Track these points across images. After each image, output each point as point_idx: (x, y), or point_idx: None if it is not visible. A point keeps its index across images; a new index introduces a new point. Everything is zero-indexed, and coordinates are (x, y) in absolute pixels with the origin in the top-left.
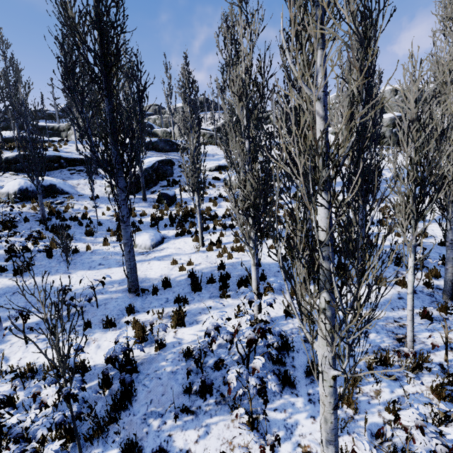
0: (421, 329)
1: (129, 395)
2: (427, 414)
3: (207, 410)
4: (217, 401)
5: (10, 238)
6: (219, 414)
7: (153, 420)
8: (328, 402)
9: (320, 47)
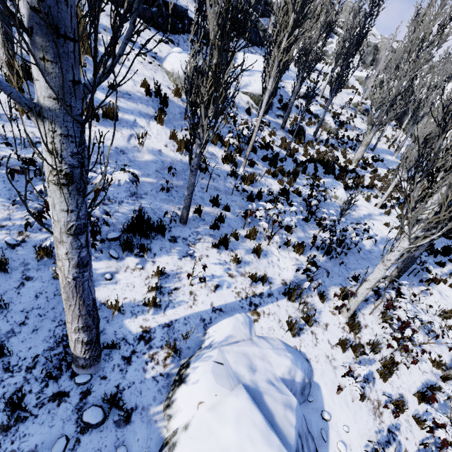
0: None
1: None
2: None
3: None
4: None
5: (253, 170)
6: None
7: None
8: None
9: None
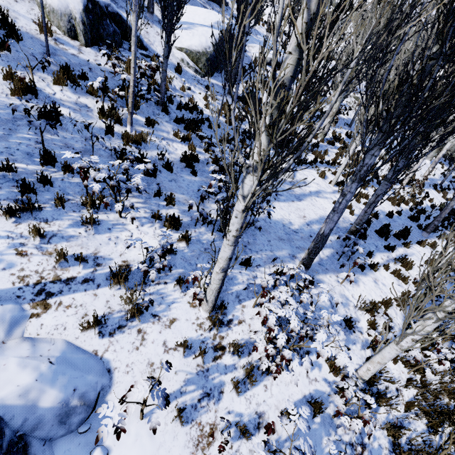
0: None
1: None
2: None
3: None
4: None
5: (151, 130)
6: None
7: None
8: None
9: None
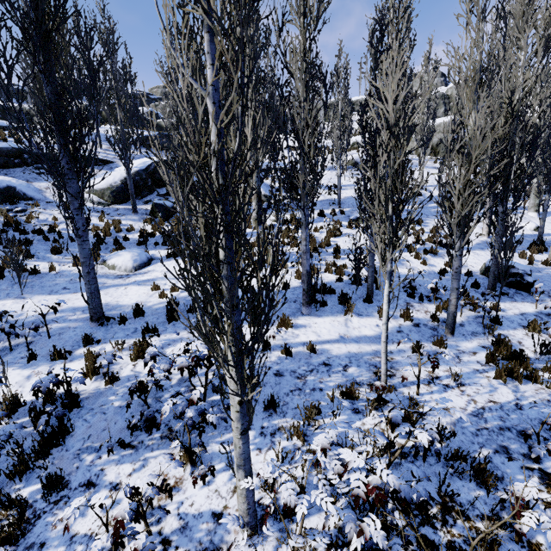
0: (407, 363)
1: (62, 430)
2: (334, 438)
3: (149, 444)
4: (163, 436)
5: None
6: (161, 448)
7: (87, 455)
8: (235, 427)
9: (205, 29)
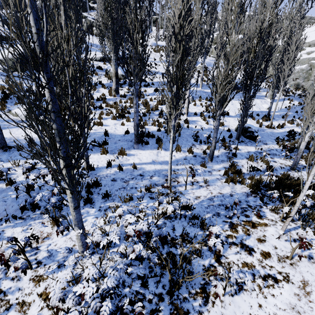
0: (185, 175)
1: None
2: (125, 210)
3: (33, 217)
4: (42, 212)
5: None
6: (40, 219)
7: None
8: (70, 206)
9: None
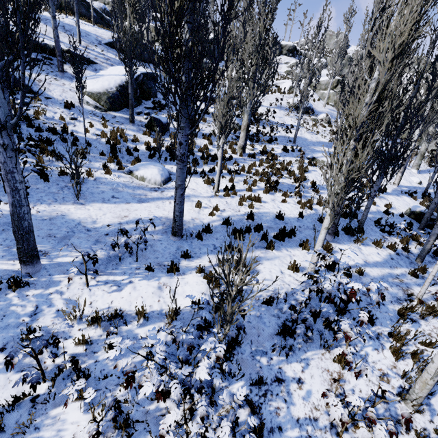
0: (413, 284)
1: (238, 338)
2: None
3: (299, 347)
4: (305, 340)
5: None
6: (310, 350)
7: (260, 357)
8: None
9: None
